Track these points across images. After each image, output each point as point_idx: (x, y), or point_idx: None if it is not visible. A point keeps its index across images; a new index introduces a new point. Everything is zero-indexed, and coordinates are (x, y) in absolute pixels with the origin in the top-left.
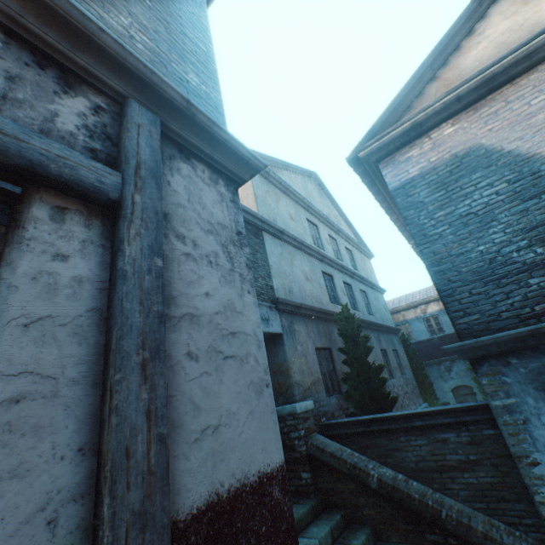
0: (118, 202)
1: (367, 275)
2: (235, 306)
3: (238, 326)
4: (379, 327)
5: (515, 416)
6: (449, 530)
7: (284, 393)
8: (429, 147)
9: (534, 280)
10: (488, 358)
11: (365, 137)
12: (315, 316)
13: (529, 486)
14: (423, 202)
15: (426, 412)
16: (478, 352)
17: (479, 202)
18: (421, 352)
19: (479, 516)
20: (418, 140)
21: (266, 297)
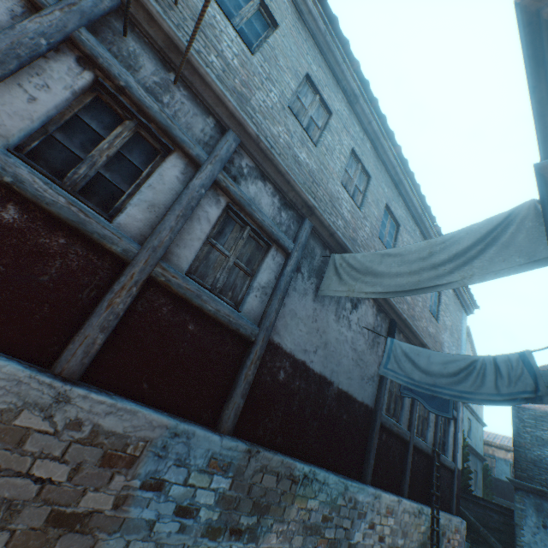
0: (456, 418)
1: (476, 408)
2: (460, 437)
3: (460, 441)
4: (471, 449)
5: (522, 512)
6: (480, 535)
7: None
8: None
9: None
10: (522, 490)
11: None
12: None
13: (516, 534)
14: (523, 419)
15: (487, 500)
16: (518, 486)
17: (546, 435)
18: (496, 487)
19: (494, 538)
20: None
21: None
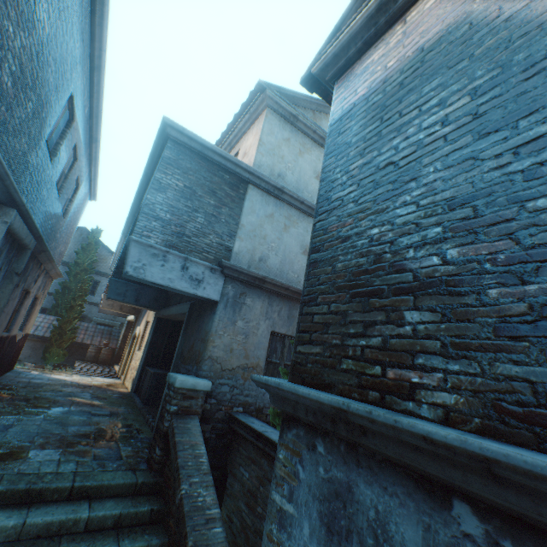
0: None
1: None
2: None
3: None
4: None
5: (282, 537)
6: None
7: (198, 364)
8: (396, 41)
9: (414, 315)
10: (300, 422)
11: (329, 39)
12: (293, 297)
13: None
14: (350, 143)
15: None
16: (286, 406)
17: (411, 140)
18: None
19: None
20: (390, 30)
21: (213, 257)
